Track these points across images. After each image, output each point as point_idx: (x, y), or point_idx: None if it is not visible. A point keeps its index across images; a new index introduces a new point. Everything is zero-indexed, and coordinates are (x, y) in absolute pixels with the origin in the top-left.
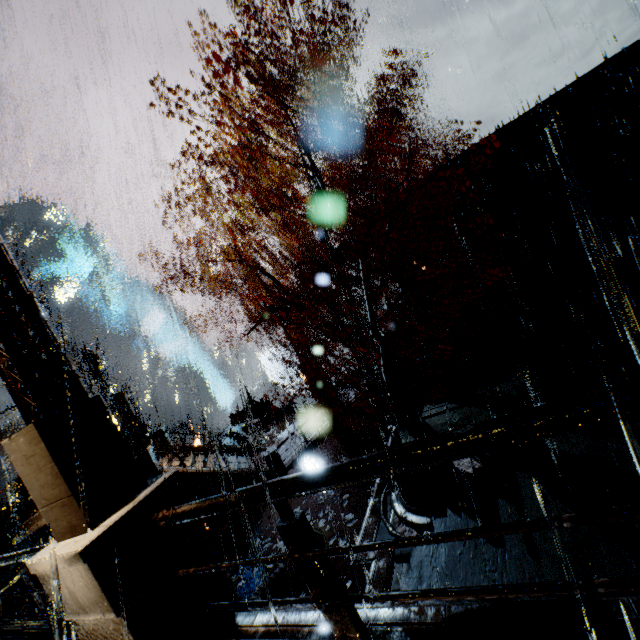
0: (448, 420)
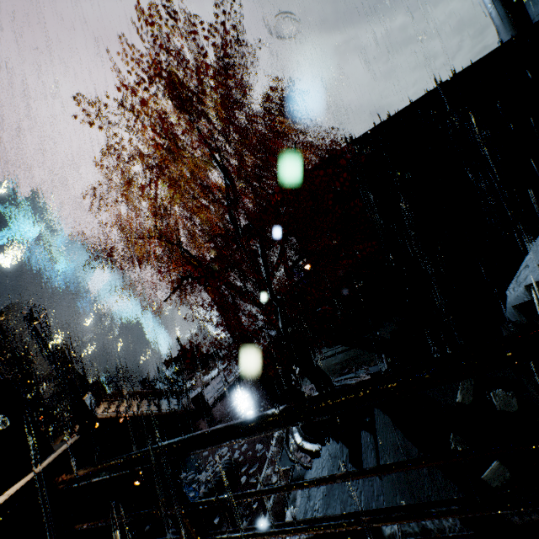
0: (340, 360)
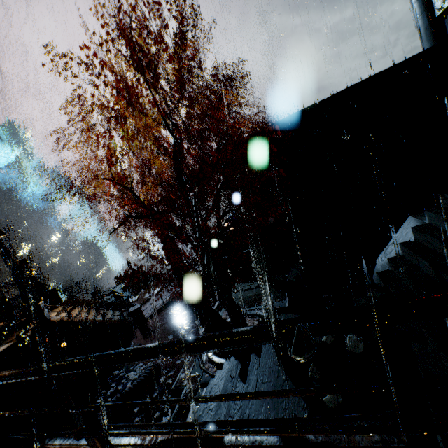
0: (254, 294)
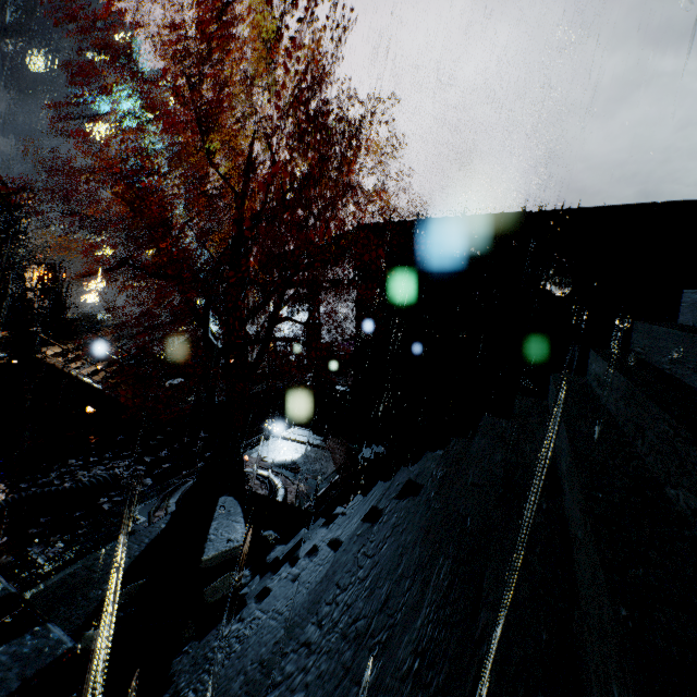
0: (302, 453)
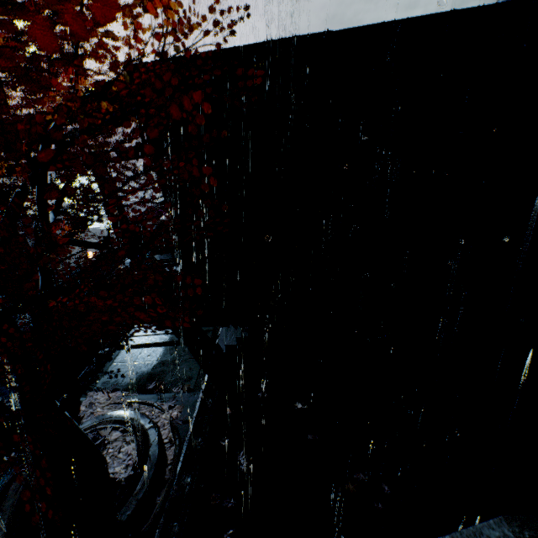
0: (156, 360)
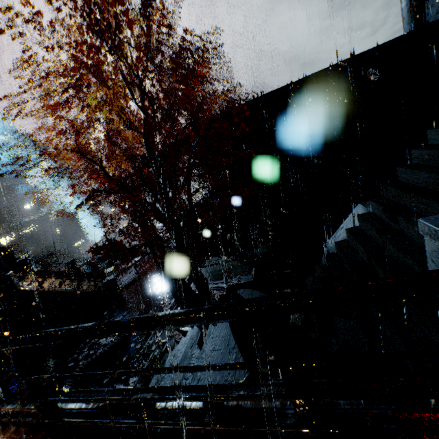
0: (224, 268)
